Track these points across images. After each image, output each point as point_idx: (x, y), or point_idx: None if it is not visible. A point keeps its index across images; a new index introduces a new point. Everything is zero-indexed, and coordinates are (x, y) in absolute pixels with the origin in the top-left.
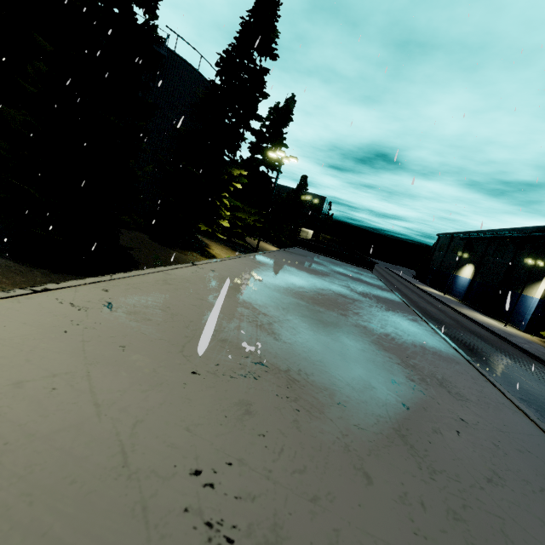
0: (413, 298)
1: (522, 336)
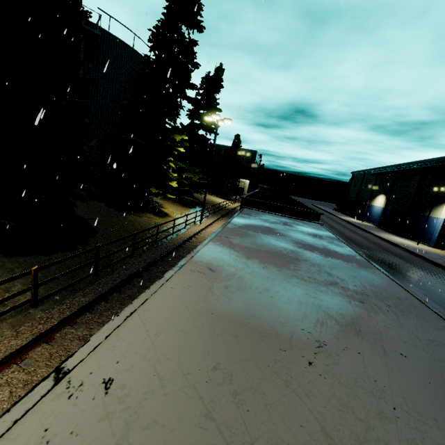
0: (339, 229)
1: (434, 252)
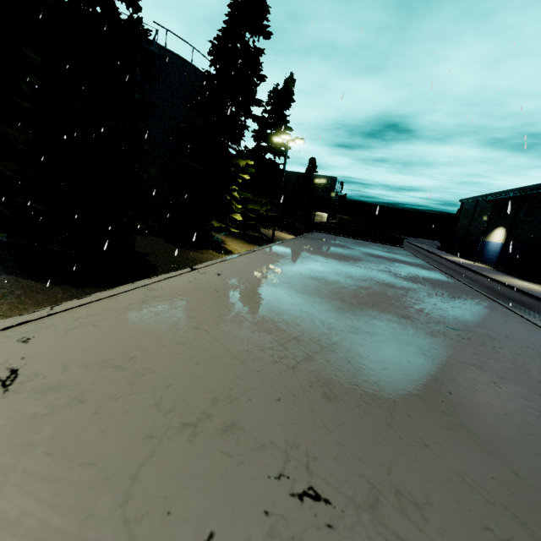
0: None
1: None
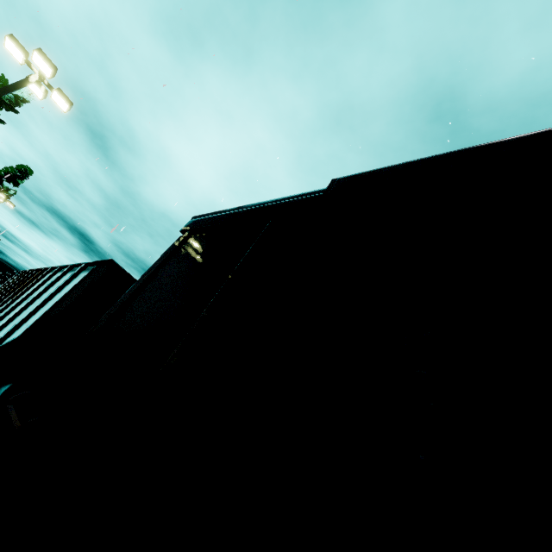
0: None
1: None
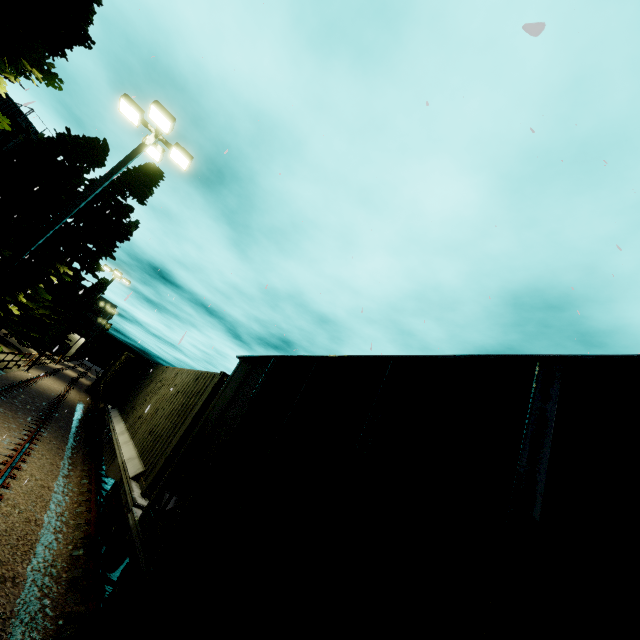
0: None
1: None
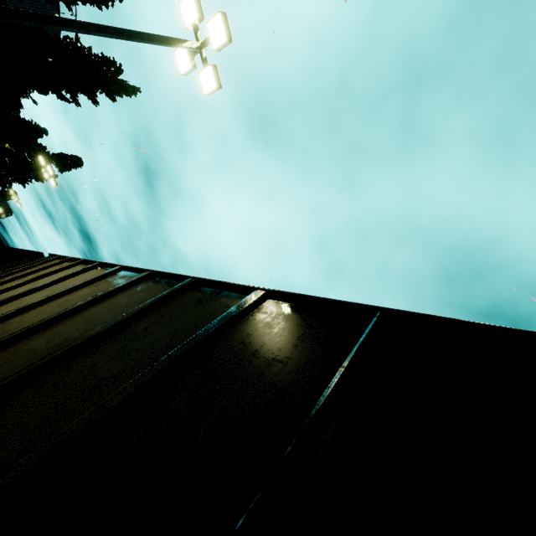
0: None
1: None
